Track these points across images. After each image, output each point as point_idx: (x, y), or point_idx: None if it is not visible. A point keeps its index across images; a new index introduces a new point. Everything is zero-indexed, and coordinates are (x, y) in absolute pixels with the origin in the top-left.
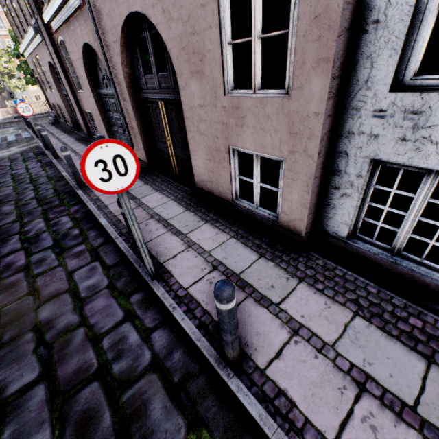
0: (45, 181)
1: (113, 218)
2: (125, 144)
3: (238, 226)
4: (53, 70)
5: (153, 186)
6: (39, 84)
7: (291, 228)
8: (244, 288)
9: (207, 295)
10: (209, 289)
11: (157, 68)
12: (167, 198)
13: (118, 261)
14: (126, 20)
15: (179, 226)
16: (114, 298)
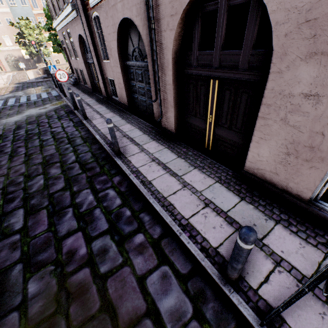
0: (81, 142)
1: (163, 200)
2: None
3: (322, 235)
4: (81, 42)
5: (188, 161)
6: (65, 53)
7: None
8: None
9: None
10: None
11: (222, 45)
12: (211, 179)
13: (191, 269)
14: None
15: (245, 223)
16: None
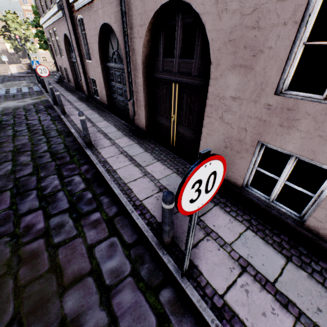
0: (56, 135)
1: (124, 186)
2: (224, 158)
3: (248, 214)
4: (66, 41)
5: (153, 155)
6: (51, 50)
7: (320, 235)
8: (287, 306)
9: (248, 310)
10: (247, 300)
11: (180, 54)
12: (170, 170)
13: (136, 239)
14: (161, 6)
15: None
16: (141, 291)
